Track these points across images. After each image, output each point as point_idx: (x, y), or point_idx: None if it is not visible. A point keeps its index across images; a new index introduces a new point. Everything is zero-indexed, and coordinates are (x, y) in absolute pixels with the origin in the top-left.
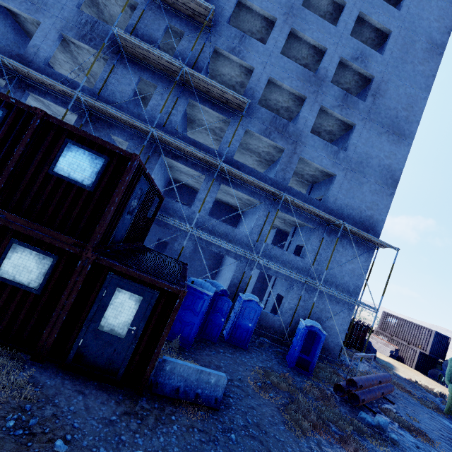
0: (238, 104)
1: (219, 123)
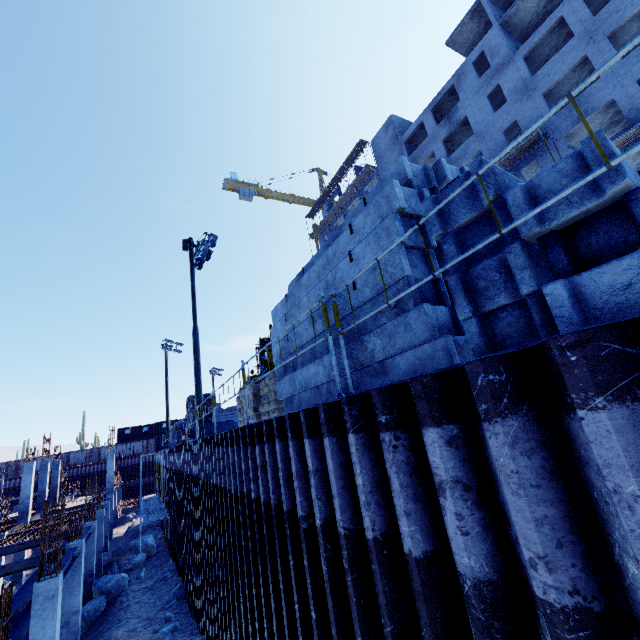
0: (632, 135)
1: (636, 159)
